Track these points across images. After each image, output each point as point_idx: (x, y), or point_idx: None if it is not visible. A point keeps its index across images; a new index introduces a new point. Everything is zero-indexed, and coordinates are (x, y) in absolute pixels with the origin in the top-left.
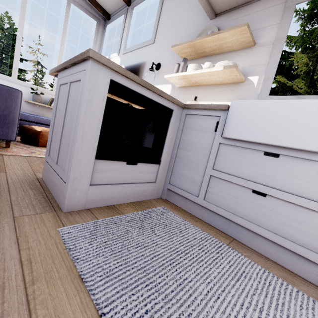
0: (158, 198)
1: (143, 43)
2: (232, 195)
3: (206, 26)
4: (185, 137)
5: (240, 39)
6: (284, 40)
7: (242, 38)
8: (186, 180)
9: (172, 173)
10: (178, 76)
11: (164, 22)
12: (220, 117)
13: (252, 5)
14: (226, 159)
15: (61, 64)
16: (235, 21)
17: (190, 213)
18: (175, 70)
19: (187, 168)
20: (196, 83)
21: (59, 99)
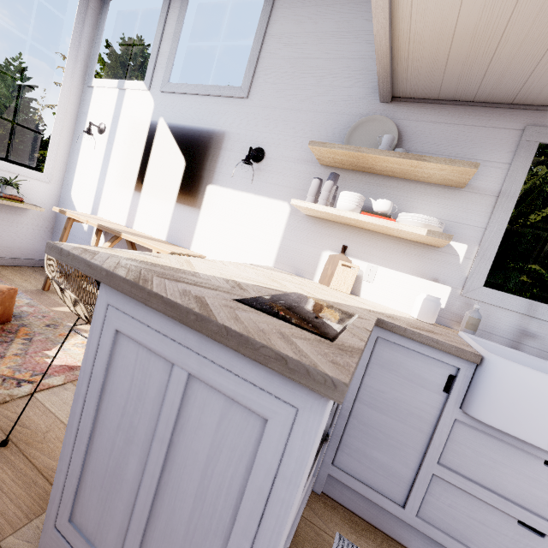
0: (310, 494)
1: (219, 88)
2: (478, 519)
3: (372, 112)
4: (373, 383)
5: (449, 176)
6: (516, 198)
7: (454, 176)
8: (374, 468)
9: (341, 446)
10: (324, 211)
11: (274, 62)
12: (457, 368)
13: (463, 108)
14: (467, 452)
15: (137, 287)
16: (430, 127)
17: (380, 530)
18: (312, 192)
19: (378, 446)
20: (349, 223)
21: (118, 374)
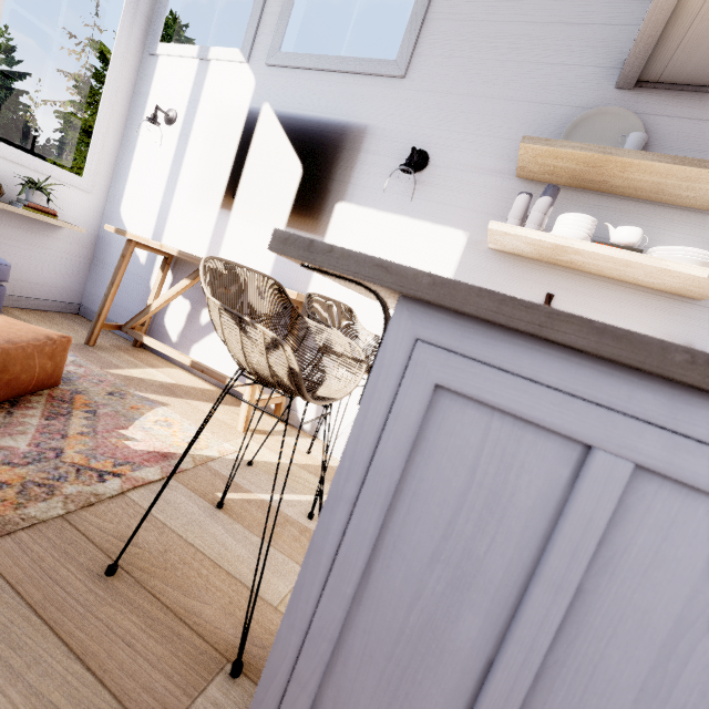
0: None
1: (360, 61)
2: None
3: (601, 102)
4: None
5: None
6: None
7: None
8: None
9: None
10: (542, 240)
11: (449, 25)
12: None
13: None
14: None
15: (519, 303)
16: (694, 126)
17: None
18: (518, 212)
19: None
20: (561, 261)
21: (436, 463)
